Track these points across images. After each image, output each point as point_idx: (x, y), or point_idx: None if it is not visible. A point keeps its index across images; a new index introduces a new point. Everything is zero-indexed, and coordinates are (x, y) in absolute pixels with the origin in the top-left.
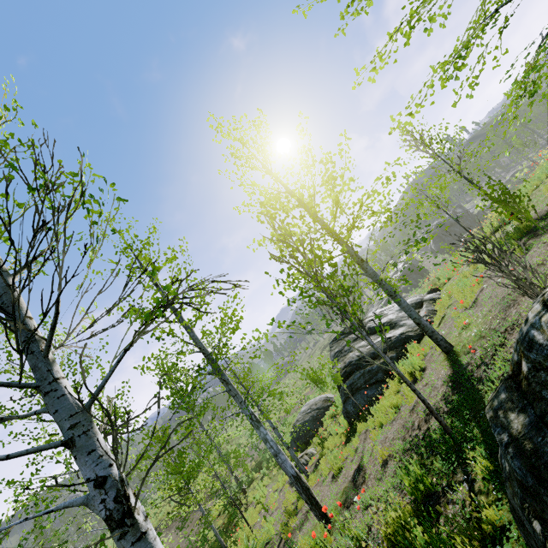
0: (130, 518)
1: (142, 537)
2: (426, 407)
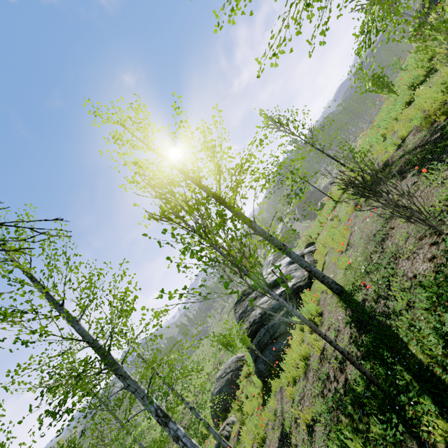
0: None
1: None
2: (347, 358)
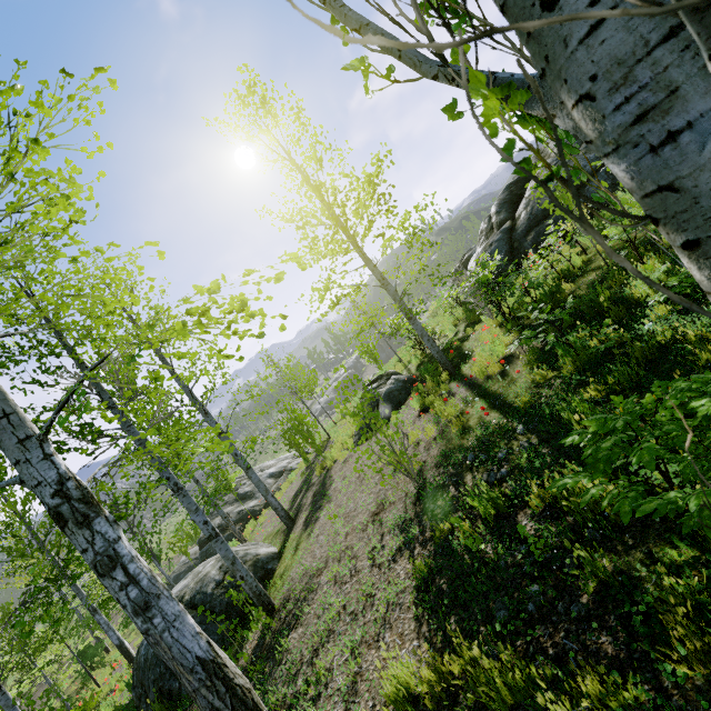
0: (1, 689)
1: (5, 693)
2: None
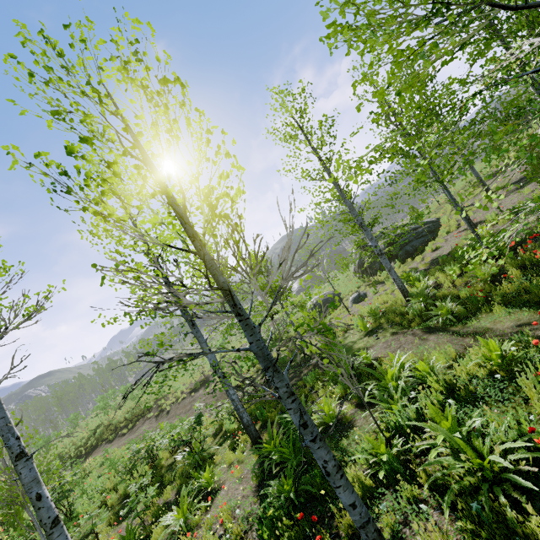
0: None
1: None
2: None
